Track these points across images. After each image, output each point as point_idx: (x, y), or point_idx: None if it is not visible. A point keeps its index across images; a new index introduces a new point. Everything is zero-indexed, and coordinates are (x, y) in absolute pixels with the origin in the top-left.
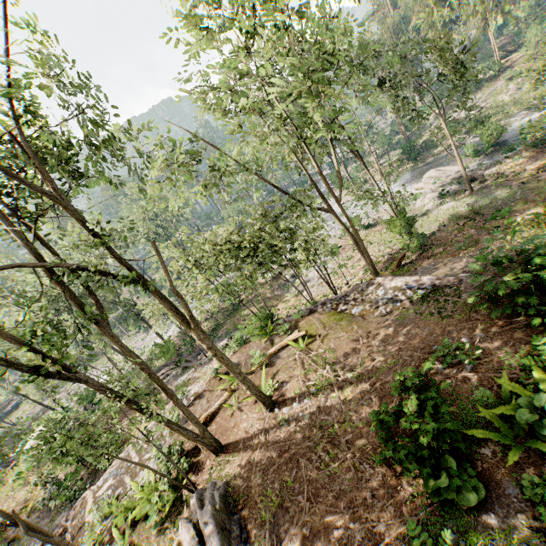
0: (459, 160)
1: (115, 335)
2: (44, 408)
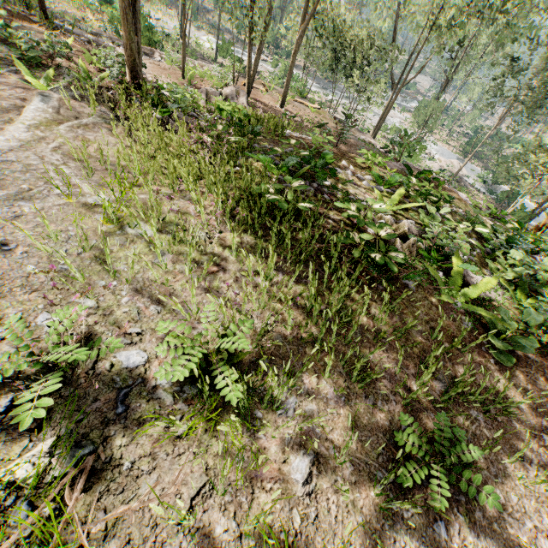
0: (468, 159)
1: None
2: None
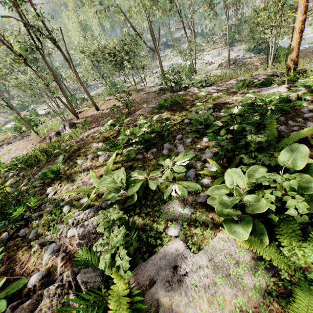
0: (228, 48)
1: (45, 61)
2: (11, 119)
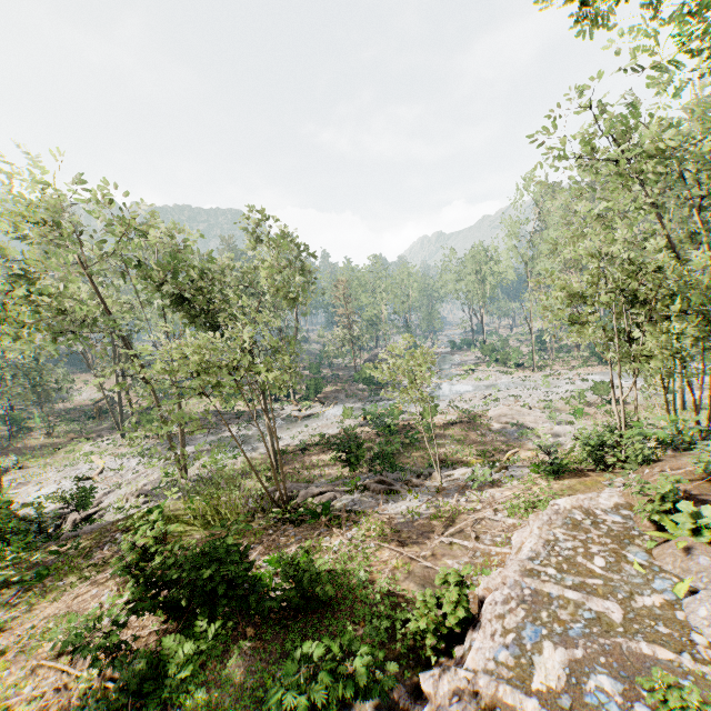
0: None
1: None
2: None
